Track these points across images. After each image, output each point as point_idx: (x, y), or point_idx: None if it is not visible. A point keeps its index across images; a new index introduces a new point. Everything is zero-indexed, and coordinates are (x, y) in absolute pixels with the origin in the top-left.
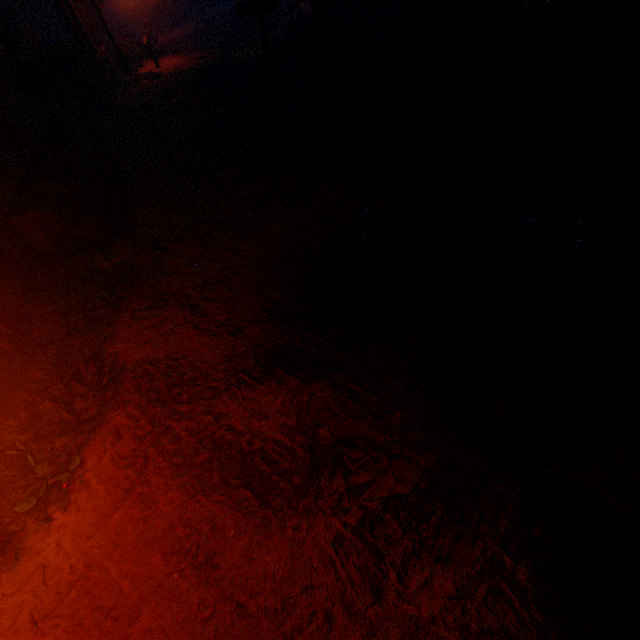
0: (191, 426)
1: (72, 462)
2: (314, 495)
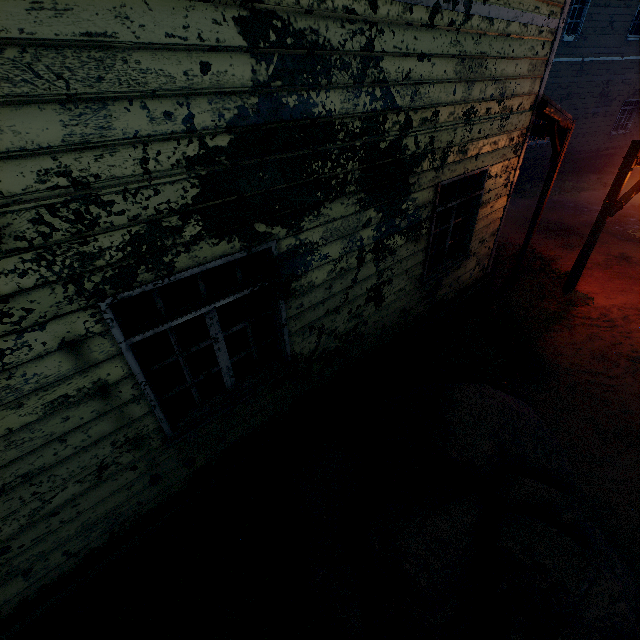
0: (571, 262)
1: (558, 270)
2: (633, 262)
